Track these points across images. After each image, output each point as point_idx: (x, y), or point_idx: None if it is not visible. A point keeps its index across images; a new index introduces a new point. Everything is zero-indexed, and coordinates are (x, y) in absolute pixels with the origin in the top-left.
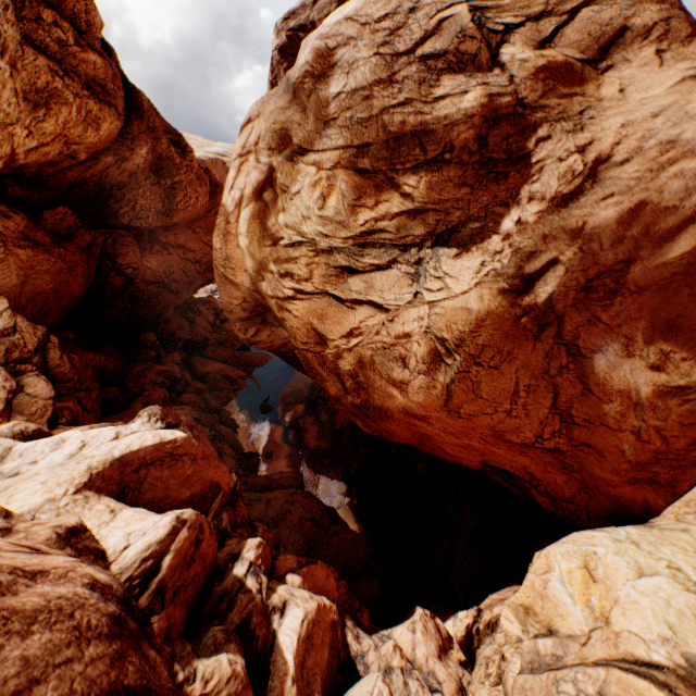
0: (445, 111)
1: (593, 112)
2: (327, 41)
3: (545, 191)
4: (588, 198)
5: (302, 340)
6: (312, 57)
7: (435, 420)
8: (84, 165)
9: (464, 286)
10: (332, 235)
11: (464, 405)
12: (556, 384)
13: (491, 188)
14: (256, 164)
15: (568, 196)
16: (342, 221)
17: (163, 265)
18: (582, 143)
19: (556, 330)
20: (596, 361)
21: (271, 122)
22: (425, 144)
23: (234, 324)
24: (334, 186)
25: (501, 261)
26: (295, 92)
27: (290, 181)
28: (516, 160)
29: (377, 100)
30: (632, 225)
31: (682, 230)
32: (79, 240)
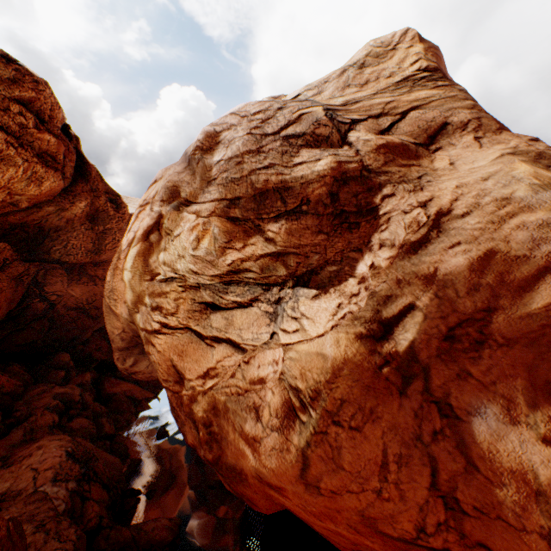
0: (301, 172)
1: (429, 177)
2: (216, 127)
3: (394, 239)
4: (436, 245)
5: (164, 377)
6: (203, 136)
7: (292, 494)
8: (27, 212)
9: (320, 328)
10: (201, 272)
11: (325, 476)
12: (432, 454)
13: (345, 235)
14: (150, 212)
15: (416, 243)
16: (212, 260)
17: (87, 294)
18: (423, 199)
19: (423, 383)
20: (475, 426)
21: (167, 181)
22: (286, 197)
23: (114, 353)
24: (208, 230)
25: (358, 303)
26: (189, 161)
27: (175, 225)
28: (365, 212)
29: (247, 164)
30: (485, 273)
31: (539, 279)
32: (12, 270)
